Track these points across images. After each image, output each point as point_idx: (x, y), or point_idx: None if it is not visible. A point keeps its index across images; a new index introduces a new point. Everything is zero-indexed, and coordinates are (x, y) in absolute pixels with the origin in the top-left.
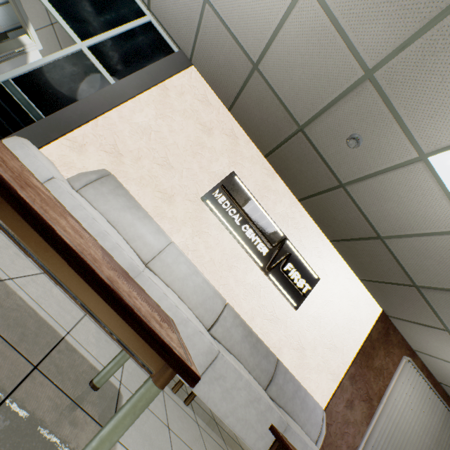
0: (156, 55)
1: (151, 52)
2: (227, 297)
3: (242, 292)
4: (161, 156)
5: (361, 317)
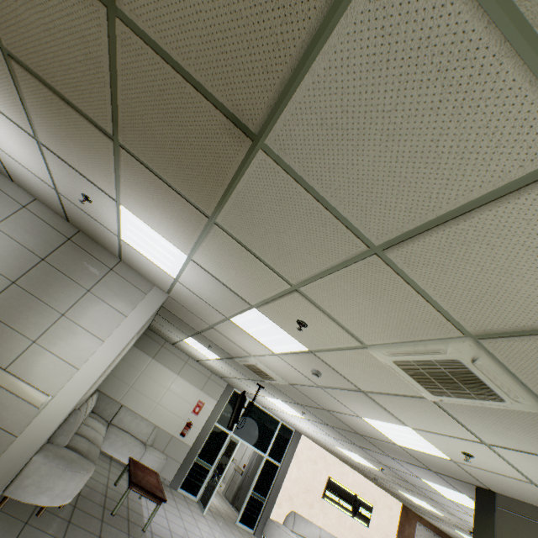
0: (288, 437)
1: (286, 437)
2: (342, 537)
3: (347, 531)
4: (304, 487)
5: (394, 512)
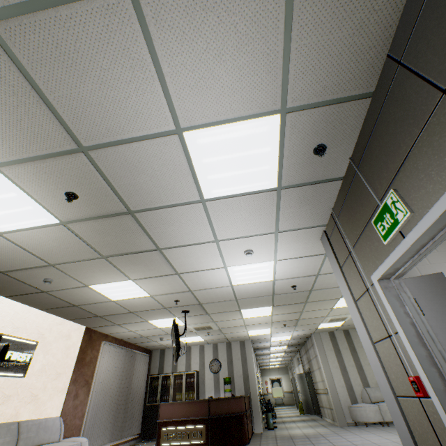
0: None
1: None
2: None
3: None
4: None
5: (74, 341)
